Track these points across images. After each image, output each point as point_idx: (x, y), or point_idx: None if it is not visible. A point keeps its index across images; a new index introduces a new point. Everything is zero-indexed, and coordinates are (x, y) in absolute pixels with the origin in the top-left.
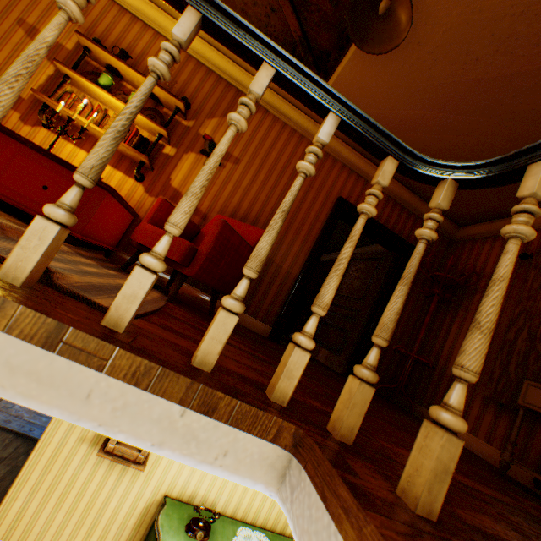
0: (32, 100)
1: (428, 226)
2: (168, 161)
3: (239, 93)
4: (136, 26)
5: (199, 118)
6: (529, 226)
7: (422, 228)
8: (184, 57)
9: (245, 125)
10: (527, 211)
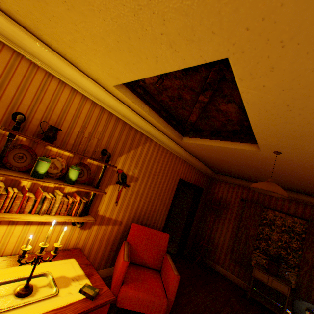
0: None
1: None
2: (95, 198)
3: (137, 131)
4: (51, 83)
5: (113, 158)
6: None
7: None
8: (99, 110)
9: None
10: None
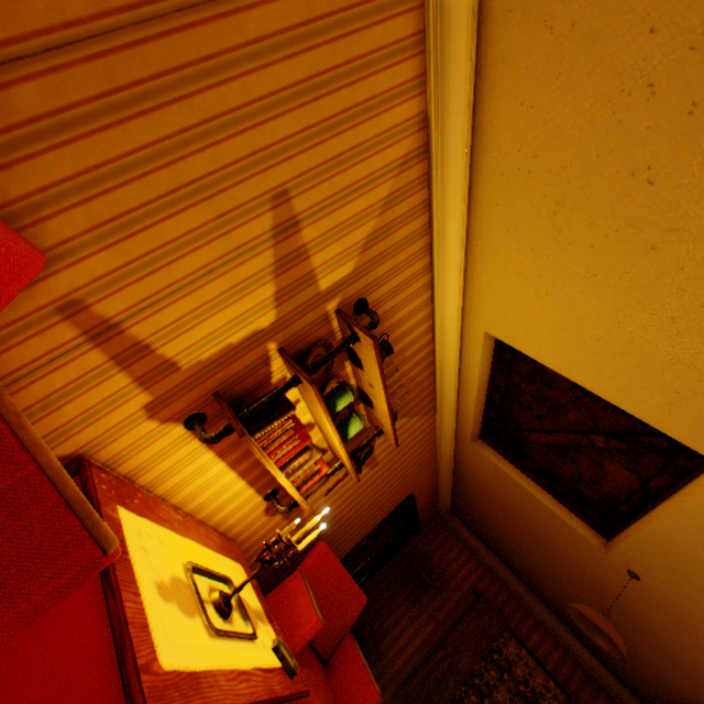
0: (194, 369)
1: None
2: None
3: (433, 391)
4: (421, 279)
5: None
6: None
7: None
8: (427, 339)
9: None
10: None
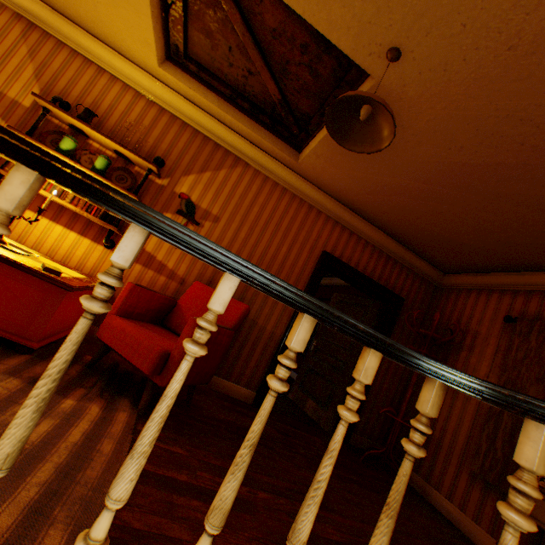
0: None
1: (415, 439)
2: None
3: (217, 146)
4: (103, 78)
5: (174, 175)
6: (530, 521)
7: (409, 444)
8: (157, 110)
9: (204, 353)
10: (526, 493)
